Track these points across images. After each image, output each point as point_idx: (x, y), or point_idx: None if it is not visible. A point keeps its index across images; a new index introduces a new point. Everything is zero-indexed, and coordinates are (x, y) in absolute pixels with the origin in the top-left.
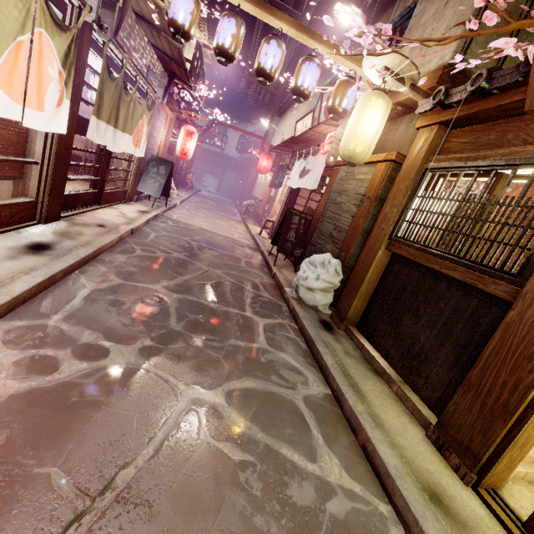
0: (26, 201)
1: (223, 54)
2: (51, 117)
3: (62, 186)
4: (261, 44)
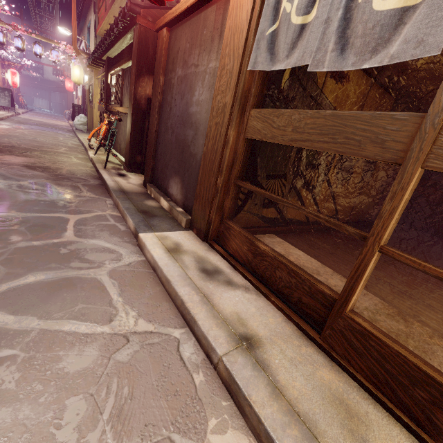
0: None
1: (20, 50)
2: None
3: None
4: (33, 45)
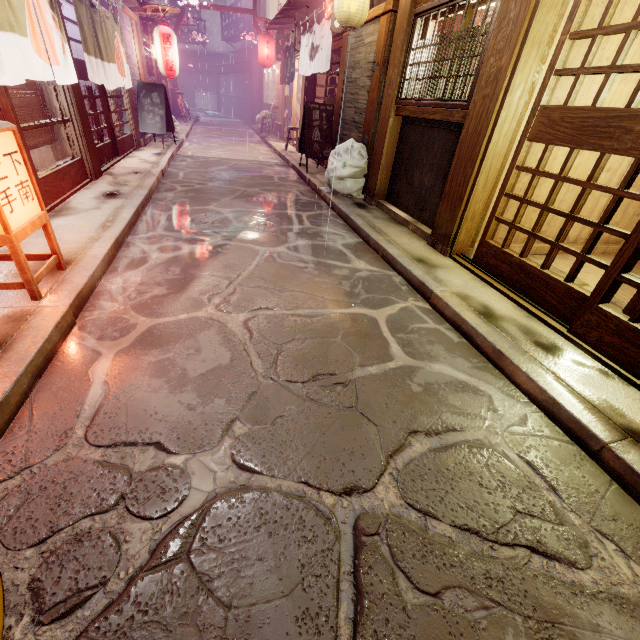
0: (77, 160)
1: None
2: (65, 68)
3: (92, 140)
4: None
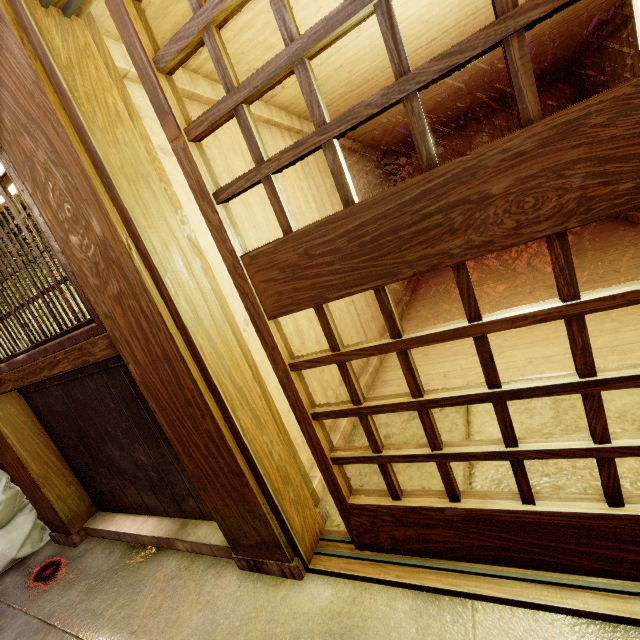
0: None
1: None
2: None
3: None
4: None
